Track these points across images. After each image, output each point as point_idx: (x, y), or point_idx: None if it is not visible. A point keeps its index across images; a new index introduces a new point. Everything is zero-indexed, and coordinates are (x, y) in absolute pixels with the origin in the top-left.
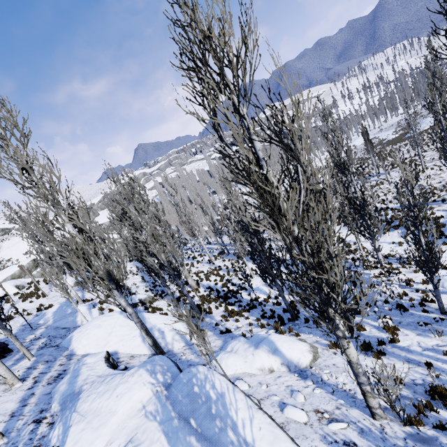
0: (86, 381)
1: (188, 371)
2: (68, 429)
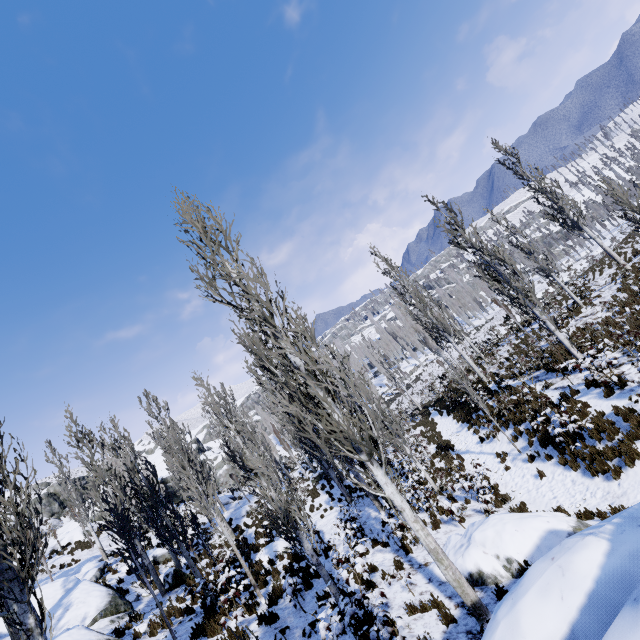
0: None
1: None
2: None
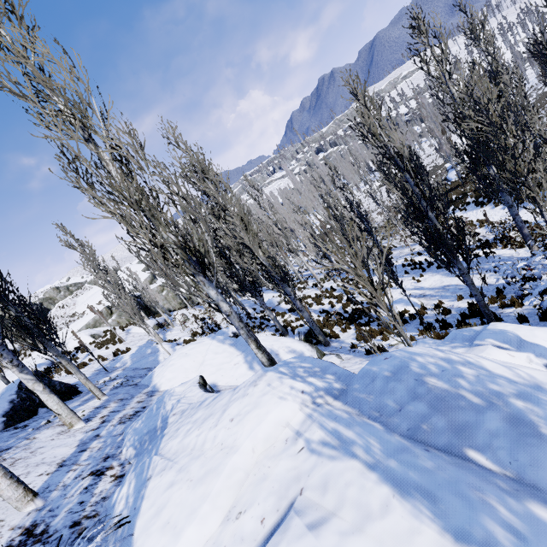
0: (172, 411)
1: (384, 357)
2: (143, 485)
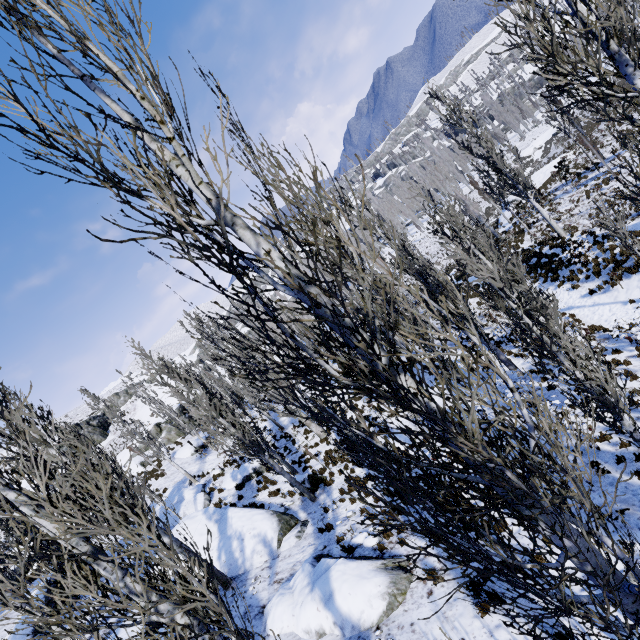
0: None
1: None
2: None
